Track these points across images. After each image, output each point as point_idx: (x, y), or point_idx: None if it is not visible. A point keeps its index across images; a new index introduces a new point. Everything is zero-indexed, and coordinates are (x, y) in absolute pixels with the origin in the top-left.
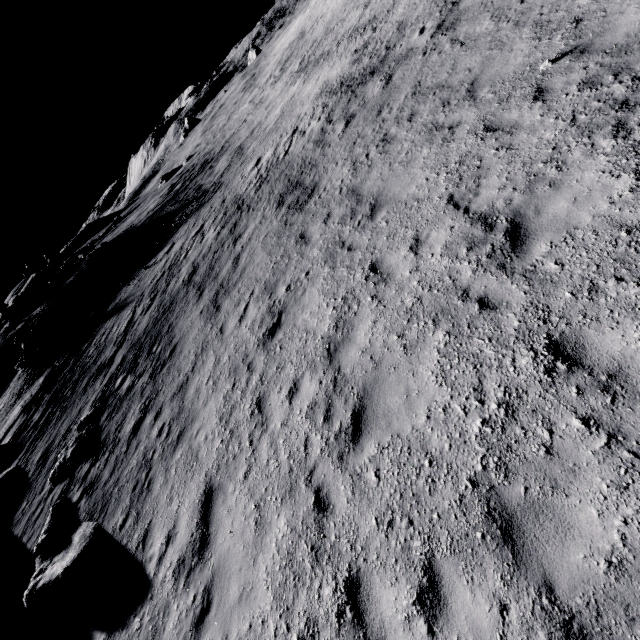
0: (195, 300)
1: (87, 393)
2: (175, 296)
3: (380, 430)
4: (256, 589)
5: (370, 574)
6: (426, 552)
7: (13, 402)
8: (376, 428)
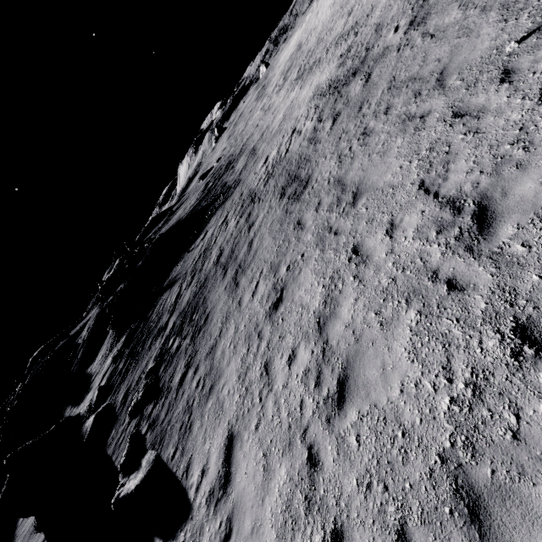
0: (221, 278)
1: (151, 350)
2: (208, 274)
3: (360, 399)
4: (263, 526)
5: (351, 530)
6: (399, 518)
7: (107, 354)
8: (357, 397)
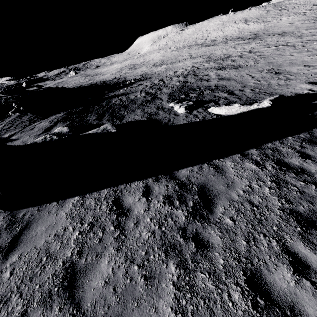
0: (206, 82)
1: (150, 104)
2: (183, 84)
3: None
4: None
5: None
6: None
7: (26, 124)
8: None
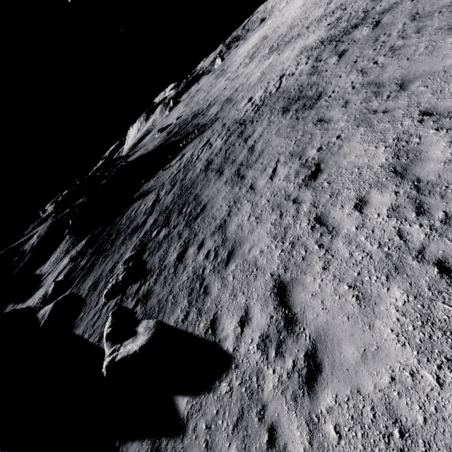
0: (216, 177)
1: (125, 244)
2: (195, 179)
3: None
4: (385, 348)
5: None
6: None
7: (62, 256)
8: None
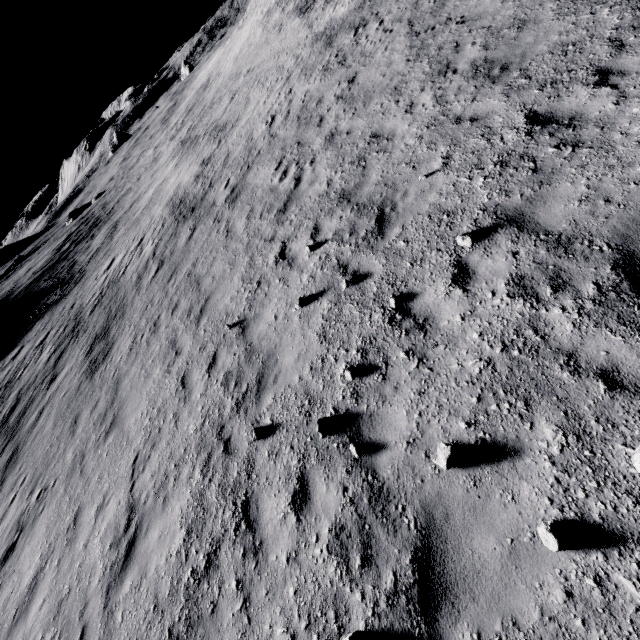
0: None
1: None
2: None
3: None
4: None
5: None
6: None
7: None
8: None
